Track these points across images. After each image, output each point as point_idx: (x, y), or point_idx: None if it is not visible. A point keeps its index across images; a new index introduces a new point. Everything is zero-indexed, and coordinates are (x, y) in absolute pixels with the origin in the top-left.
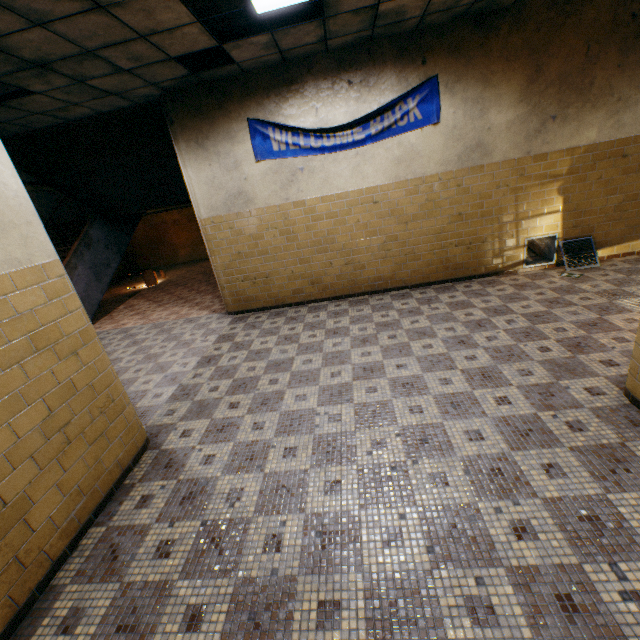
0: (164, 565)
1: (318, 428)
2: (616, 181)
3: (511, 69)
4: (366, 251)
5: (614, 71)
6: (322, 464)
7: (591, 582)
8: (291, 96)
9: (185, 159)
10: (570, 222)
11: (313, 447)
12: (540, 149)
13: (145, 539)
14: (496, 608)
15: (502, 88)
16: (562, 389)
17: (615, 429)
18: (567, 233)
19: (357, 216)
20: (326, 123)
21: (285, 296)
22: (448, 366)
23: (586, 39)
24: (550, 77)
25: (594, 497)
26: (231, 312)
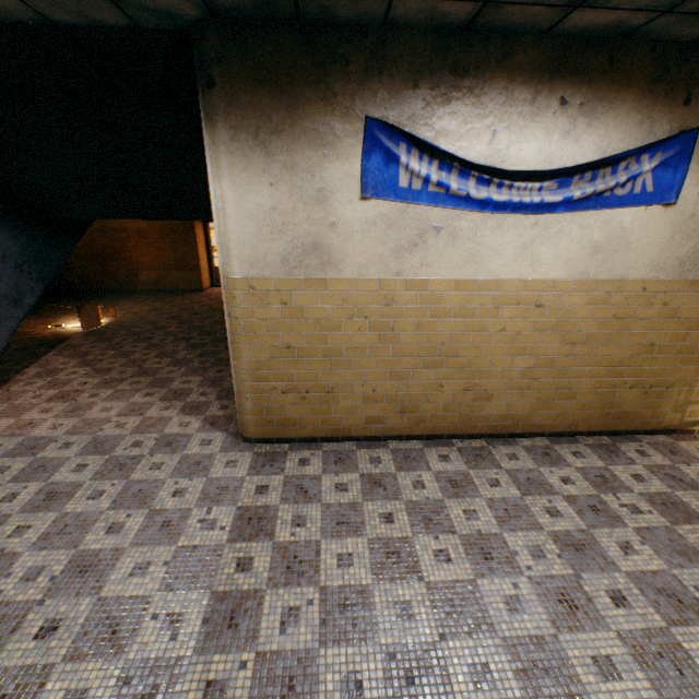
0: None
1: None
2: None
3: None
4: (501, 375)
5: None
6: None
7: None
8: (457, 96)
9: (222, 161)
10: None
11: None
12: None
13: None
14: None
15: None
16: None
17: None
18: None
19: (504, 321)
20: (502, 160)
21: (351, 424)
22: None
23: None
24: None
25: None
26: (249, 438)
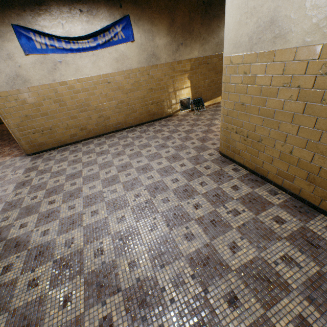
0: (36, 290)
1: (106, 198)
2: (206, 74)
3: (162, 18)
4: (109, 109)
5: (200, 26)
6: (113, 212)
7: (219, 213)
8: (42, 13)
9: None
10: (194, 91)
11: (106, 207)
12: (179, 58)
13: (17, 285)
14: (194, 233)
15: (160, 27)
16: (201, 156)
17: (218, 165)
18: (193, 96)
19: (100, 90)
20: (71, 34)
21: (66, 139)
22: (159, 157)
23: (189, 9)
24: (178, 25)
25: (216, 188)
26: (29, 154)
